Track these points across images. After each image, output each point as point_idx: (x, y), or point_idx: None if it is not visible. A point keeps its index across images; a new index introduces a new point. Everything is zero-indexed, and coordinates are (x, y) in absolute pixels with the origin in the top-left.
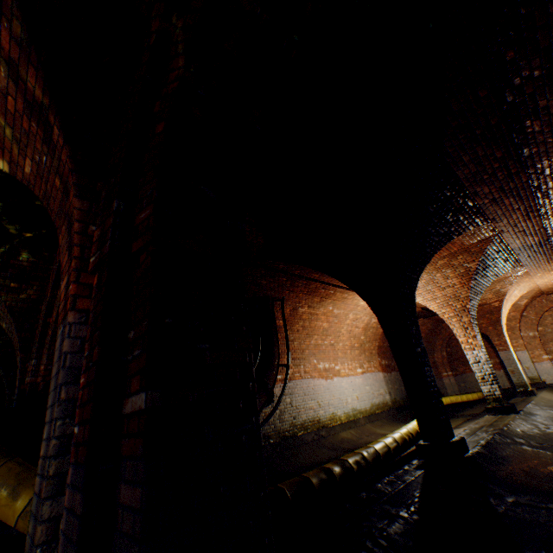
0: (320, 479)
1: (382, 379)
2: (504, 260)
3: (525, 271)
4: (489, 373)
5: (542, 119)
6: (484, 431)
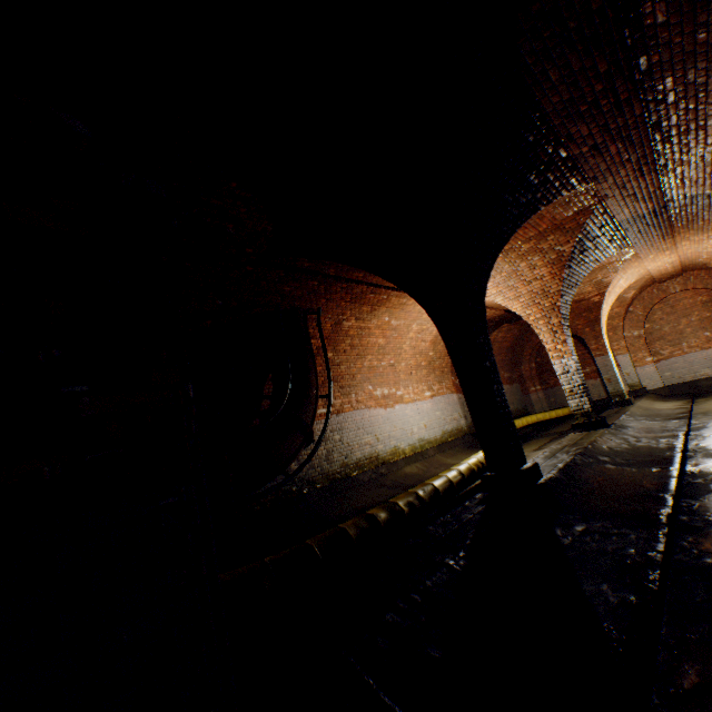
0: (360, 529)
1: (456, 402)
2: (608, 239)
3: (635, 253)
4: (579, 385)
5: None
6: (565, 452)
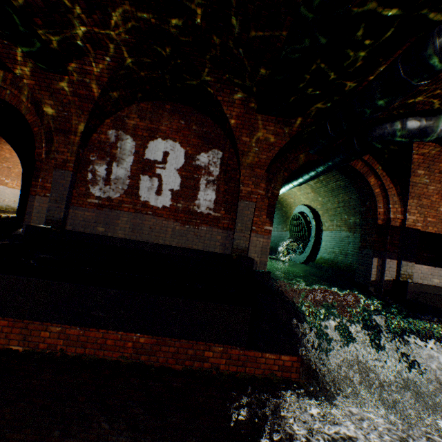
0: None
1: None
2: None
3: None
4: None
5: None
6: None
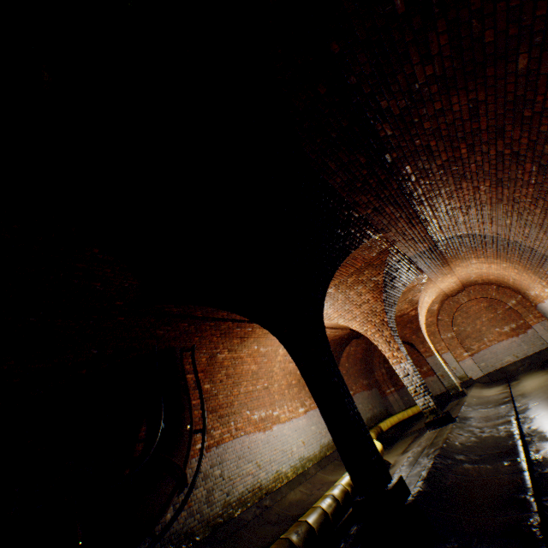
0: None
1: None
2: (406, 269)
3: (428, 278)
4: (420, 384)
5: (390, 122)
6: (425, 455)
